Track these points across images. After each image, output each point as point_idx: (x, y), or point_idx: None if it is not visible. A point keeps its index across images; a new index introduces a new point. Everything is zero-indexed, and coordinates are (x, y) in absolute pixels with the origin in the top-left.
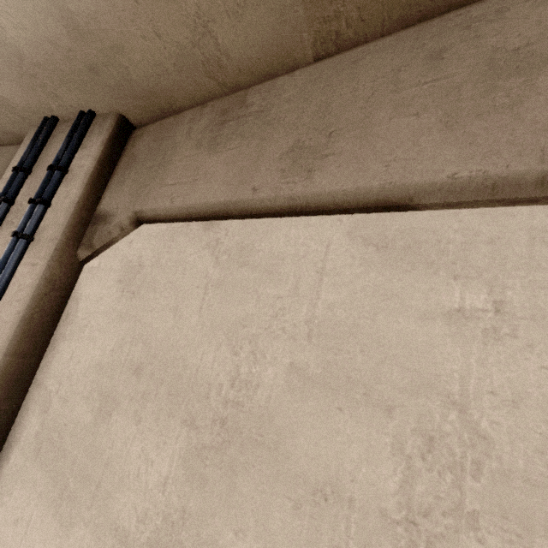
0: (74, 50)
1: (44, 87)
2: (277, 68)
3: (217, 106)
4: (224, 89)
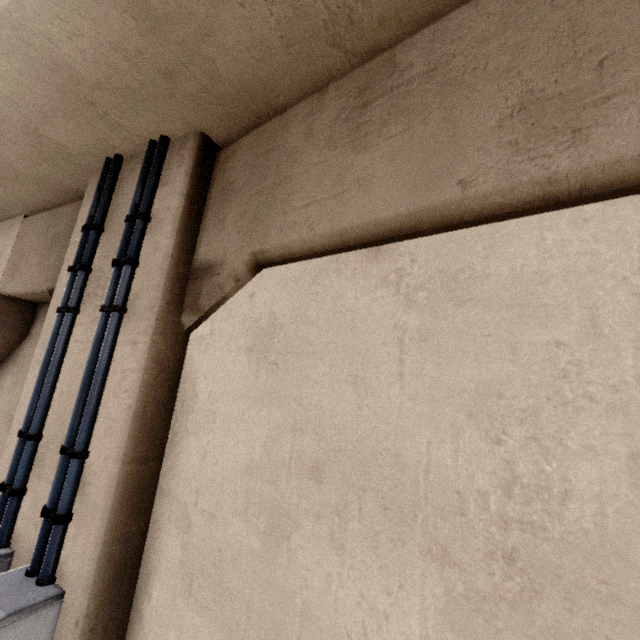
0: (145, 51)
1: (105, 117)
2: (443, 1)
3: (347, 85)
4: (352, 59)
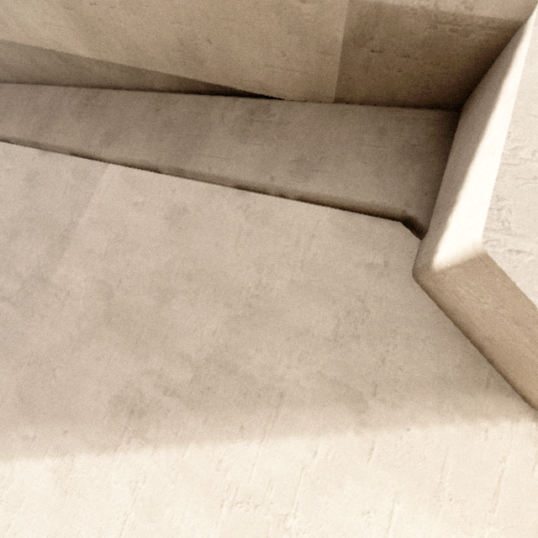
0: None
1: None
2: (6, 79)
3: None
4: None
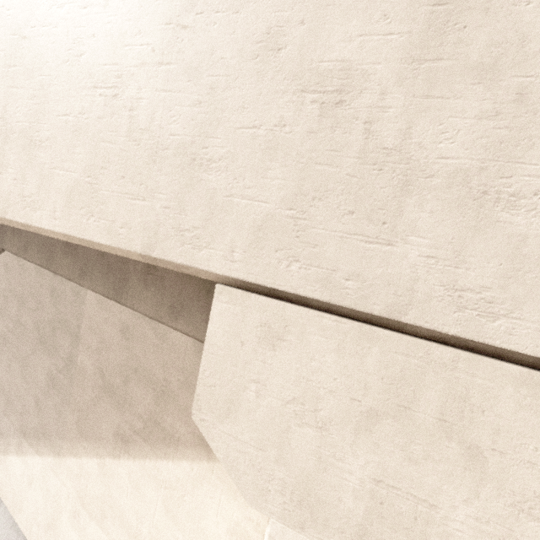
0: None
1: None
2: None
3: None
4: None
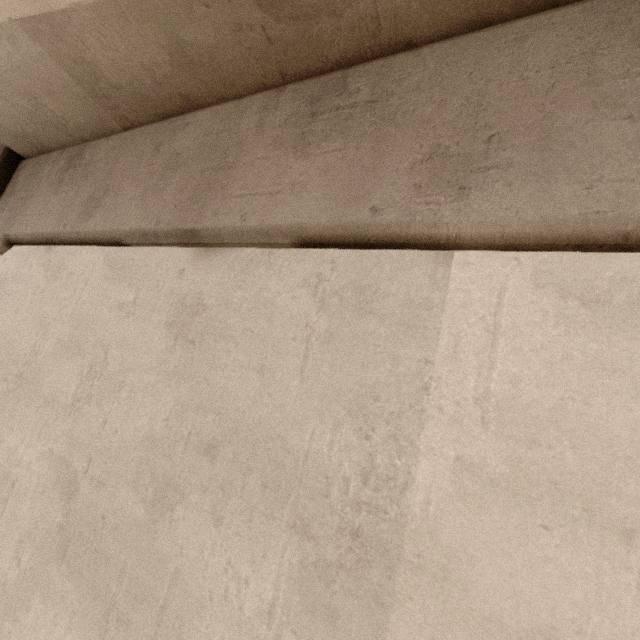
0: None
1: None
2: (103, 131)
3: (69, 153)
4: (76, 139)
